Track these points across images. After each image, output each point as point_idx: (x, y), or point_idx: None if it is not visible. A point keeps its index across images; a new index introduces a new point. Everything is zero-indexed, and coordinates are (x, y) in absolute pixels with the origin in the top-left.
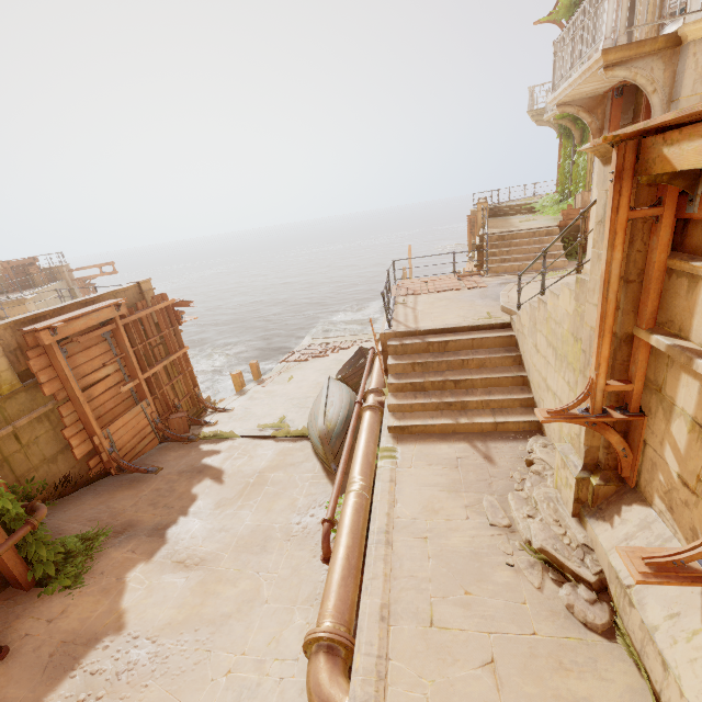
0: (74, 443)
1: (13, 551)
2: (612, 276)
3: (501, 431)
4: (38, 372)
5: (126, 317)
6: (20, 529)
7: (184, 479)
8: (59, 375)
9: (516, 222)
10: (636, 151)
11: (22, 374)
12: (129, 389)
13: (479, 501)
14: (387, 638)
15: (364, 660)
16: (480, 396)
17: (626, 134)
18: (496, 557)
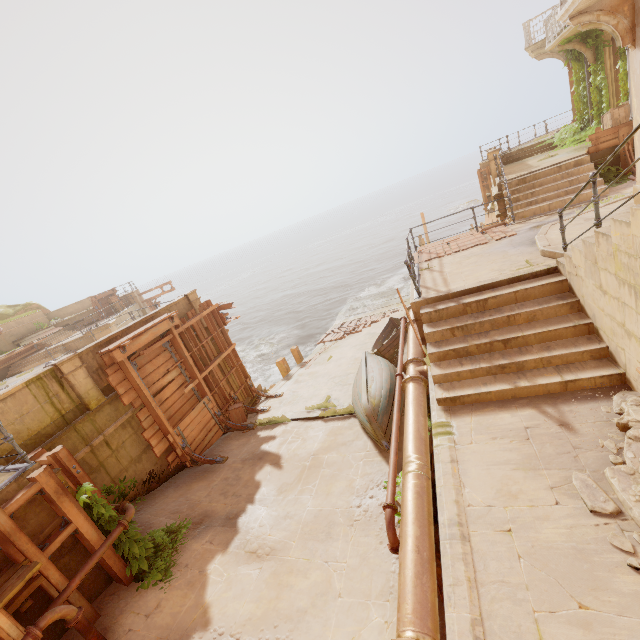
0: (153, 443)
1: (111, 550)
2: None
3: (573, 390)
4: (117, 386)
5: (180, 327)
6: (114, 530)
7: (247, 467)
8: (133, 386)
9: (533, 162)
10: None
11: (105, 389)
12: (192, 389)
13: (567, 480)
14: None
15: None
16: (538, 353)
17: None
18: (610, 556)
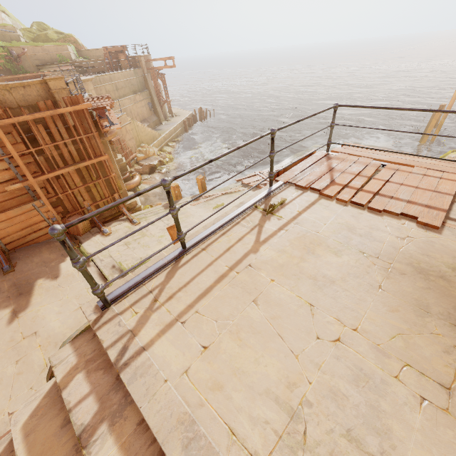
0: None
1: None
2: None
3: None
4: None
5: (11, 117)
6: None
7: (4, 296)
8: None
9: None
10: None
11: None
12: (25, 187)
13: None
14: None
15: None
16: None
17: None
18: None
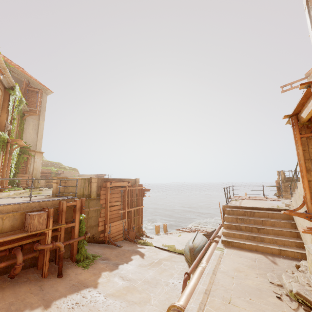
0: (100, 224)
1: (77, 243)
2: (300, 155)
3: (284, 255)
4: (102, 195)
5: (129, 187)
6: (82, 236)
7: (129, 252)
8: (106, 198)
9: None
10: (297, 118)
11: (97, 194)
12: (121, 213)
13: (265, 274)
14: (206, 300)
15: (194, 301)
16: (271, 237)
17: (291, 114)
18: (270, 293)
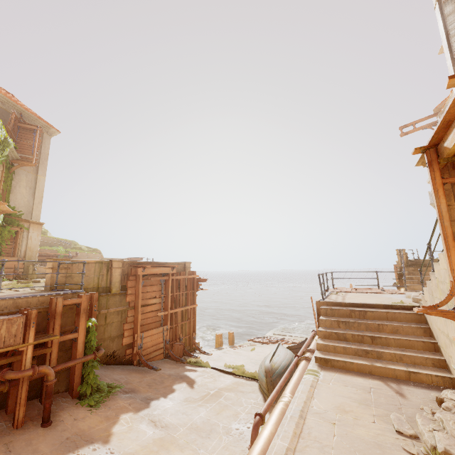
0: (125, 334)
1: (81, 366)
2: (443, 212)
3: (415, 381)
4: (129, 288)
5: (174, 276)
6: (90, 354)
7: (171, 379)
8: (136, 293)
9: None
10: (436, 153)
11: (122, 287)
12: (161, 316)
13: (387, 415)
14: None
15: None
16: (394, 350)
17: (427, 146)
18: (399, 452)
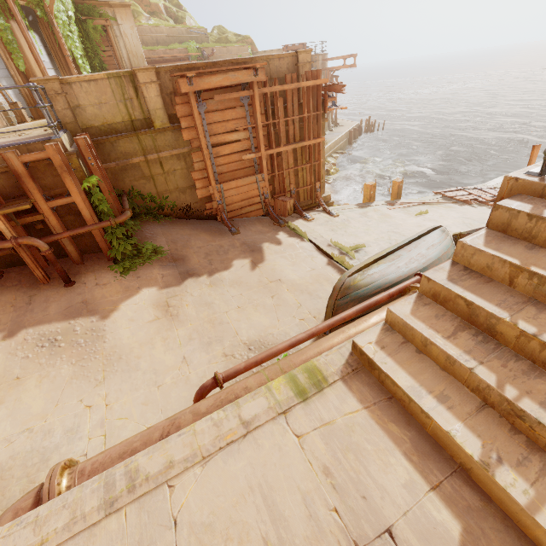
0: (197, 185)
1: (100, 232)
2: None
3: None
4: (181, 118)
5: (267, 87)
6: (104, 221)
7: (239, 250)
8: (195, 126)
9: None
10: None
11: (173, 117)
12: (253, 160)
13: None
14: None
15: None
16: None
17: None
18: None
